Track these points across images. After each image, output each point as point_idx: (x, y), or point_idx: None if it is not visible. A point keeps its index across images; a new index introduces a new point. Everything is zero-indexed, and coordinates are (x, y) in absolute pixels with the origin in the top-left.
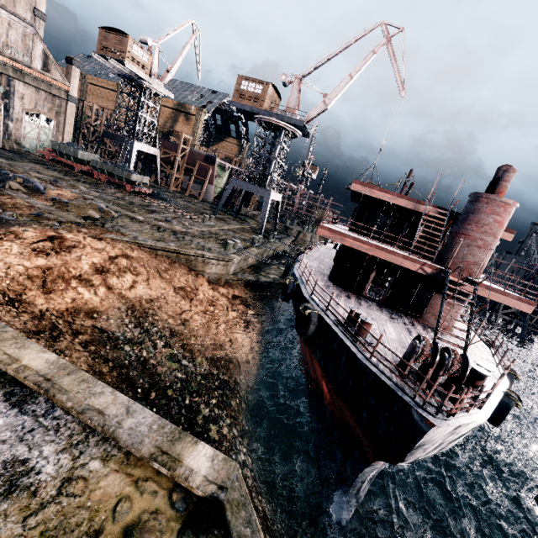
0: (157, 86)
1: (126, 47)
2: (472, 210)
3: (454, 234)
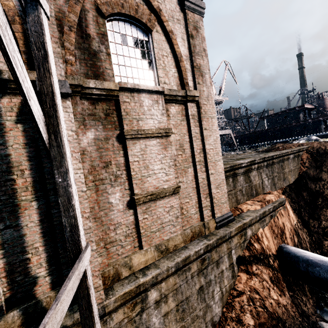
0: None
1: None
2: (324, 102)
3: (324, 109)
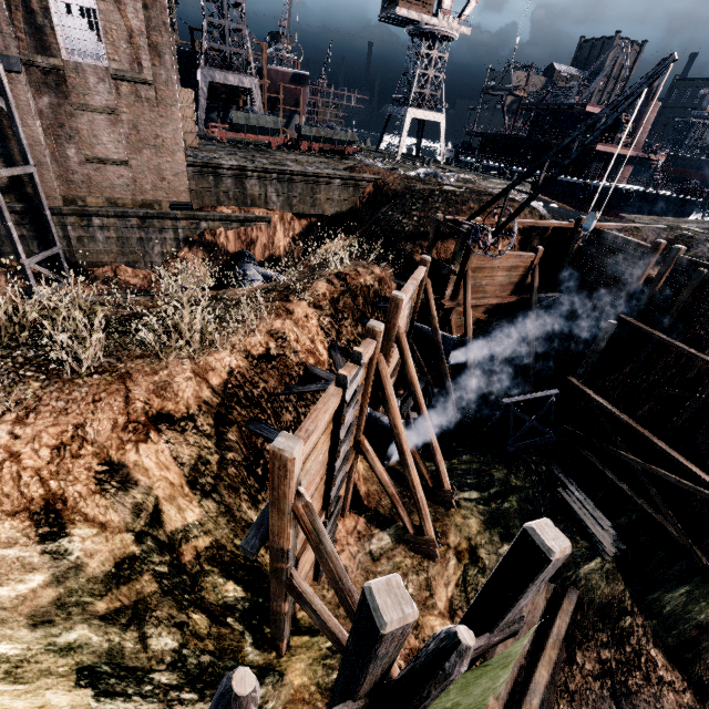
0: None
1: None
2: (644, 112)
3: (634, 128)
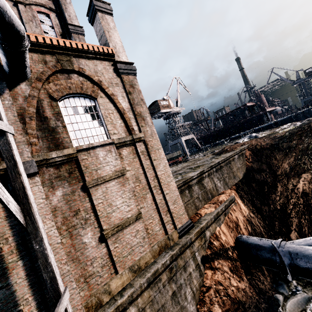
0: None
1: None
2: (261, 98)
3: (262, 104)
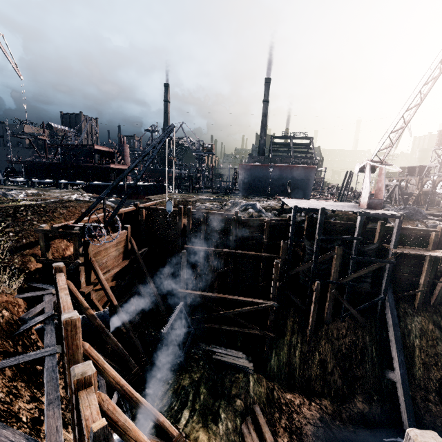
0: None
1: None
2: (124, 149)
3: (123, 156)
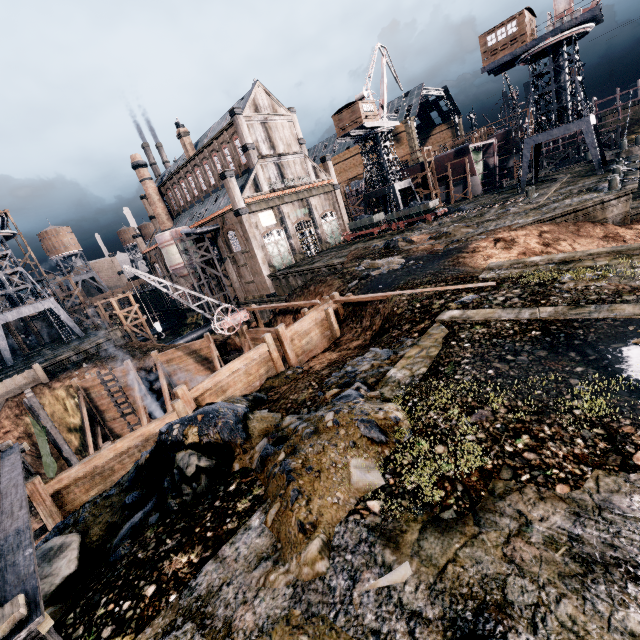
0: (386, 124)
1: (359, 112)
2: None
3: None
